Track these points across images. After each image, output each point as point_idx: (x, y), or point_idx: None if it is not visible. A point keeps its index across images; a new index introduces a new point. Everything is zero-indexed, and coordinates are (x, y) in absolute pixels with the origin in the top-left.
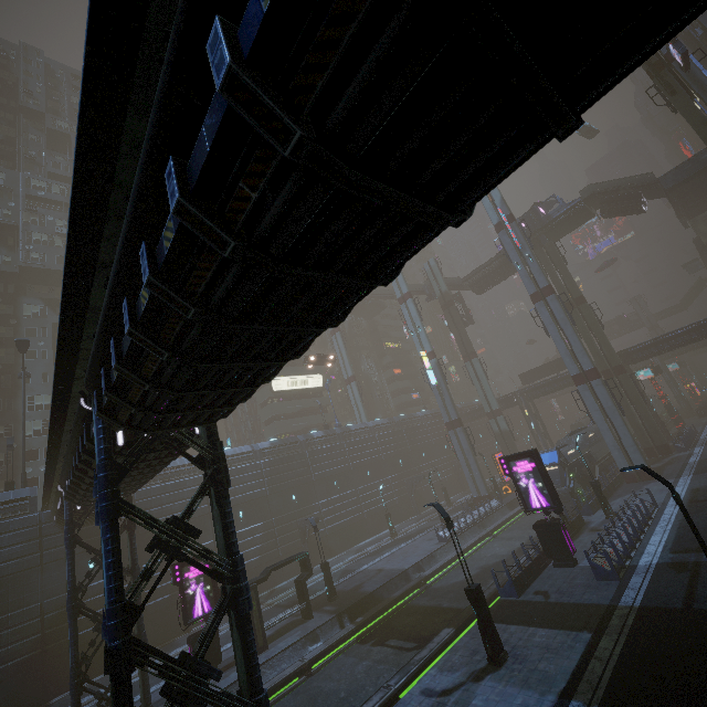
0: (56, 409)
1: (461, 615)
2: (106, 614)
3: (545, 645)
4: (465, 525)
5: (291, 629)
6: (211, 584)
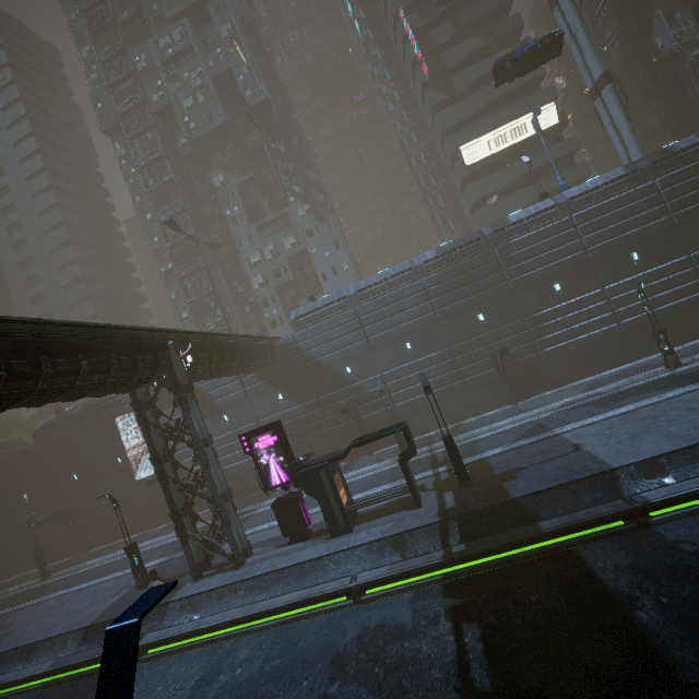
0: None
1: None
2: None
3: None
4: None
5: (393, 511)
6: (284, 456)
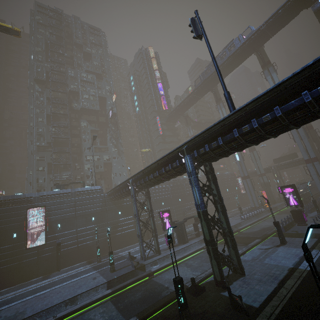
0: (164, 156)
1: (262, 237)
2: (201, 203)
3: (300, 241)
4: (251, 215)
5: (193, 238)
6: (170, 220)
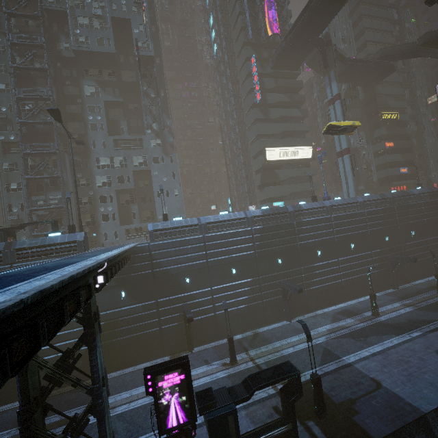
0: None
1: None
2: None
3: None
4: None
5: None
6: (187, 395)
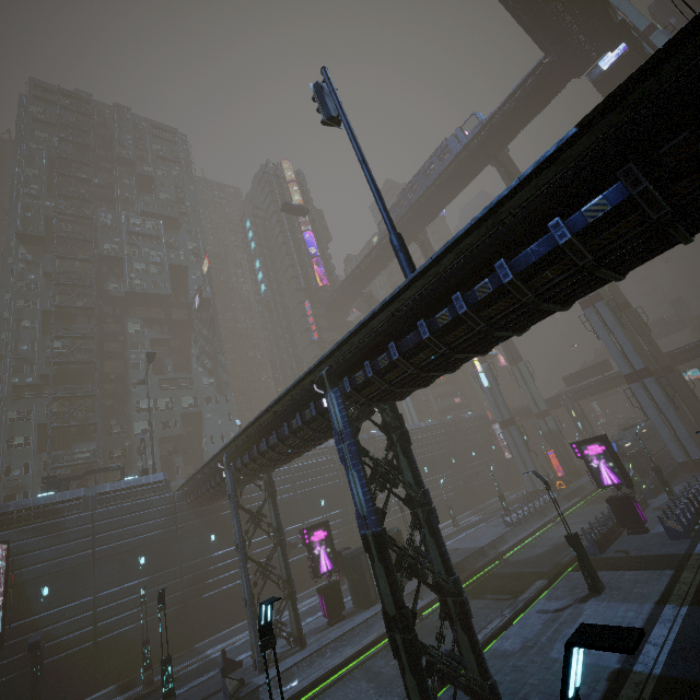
0: (283, 394)
1: (549, 572)
2: (369, 513)
3: (634, 580)
4: (528, 513)
5: None
6: (330, 548)
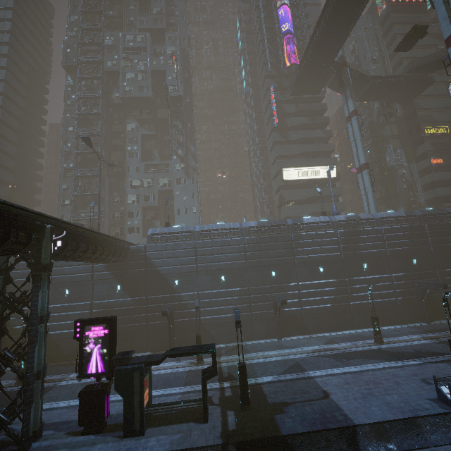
0: None
1: None
2: None
3: None
4: None
5: (183, 420)
6: (108, 348)
